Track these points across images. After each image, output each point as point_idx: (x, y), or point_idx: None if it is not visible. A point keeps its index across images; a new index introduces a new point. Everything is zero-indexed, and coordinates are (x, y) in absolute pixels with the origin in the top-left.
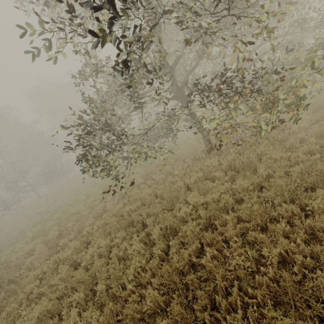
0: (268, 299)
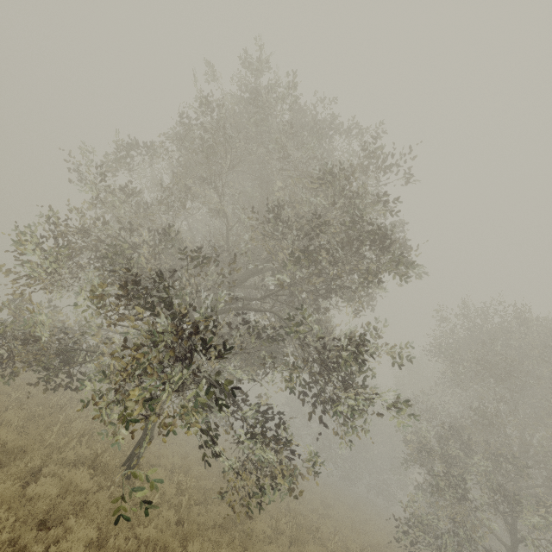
0: None
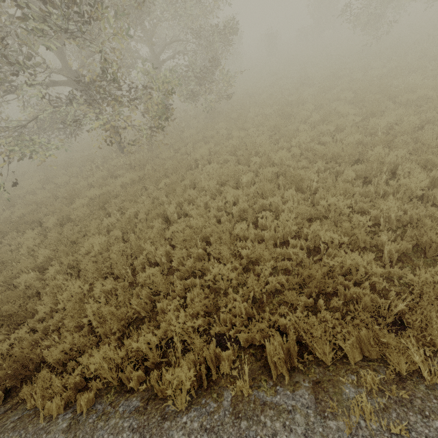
0: (119, 231)
